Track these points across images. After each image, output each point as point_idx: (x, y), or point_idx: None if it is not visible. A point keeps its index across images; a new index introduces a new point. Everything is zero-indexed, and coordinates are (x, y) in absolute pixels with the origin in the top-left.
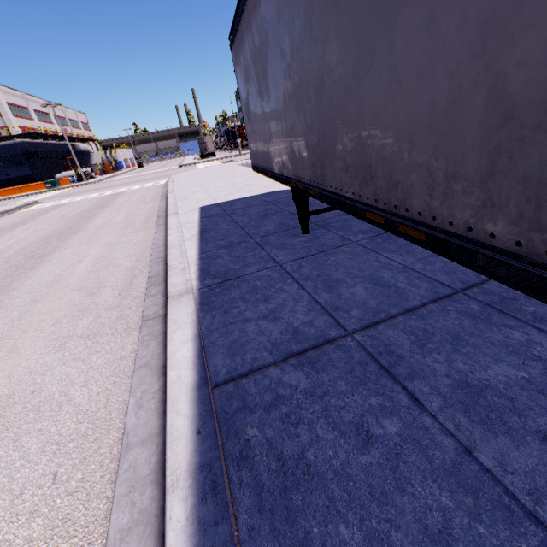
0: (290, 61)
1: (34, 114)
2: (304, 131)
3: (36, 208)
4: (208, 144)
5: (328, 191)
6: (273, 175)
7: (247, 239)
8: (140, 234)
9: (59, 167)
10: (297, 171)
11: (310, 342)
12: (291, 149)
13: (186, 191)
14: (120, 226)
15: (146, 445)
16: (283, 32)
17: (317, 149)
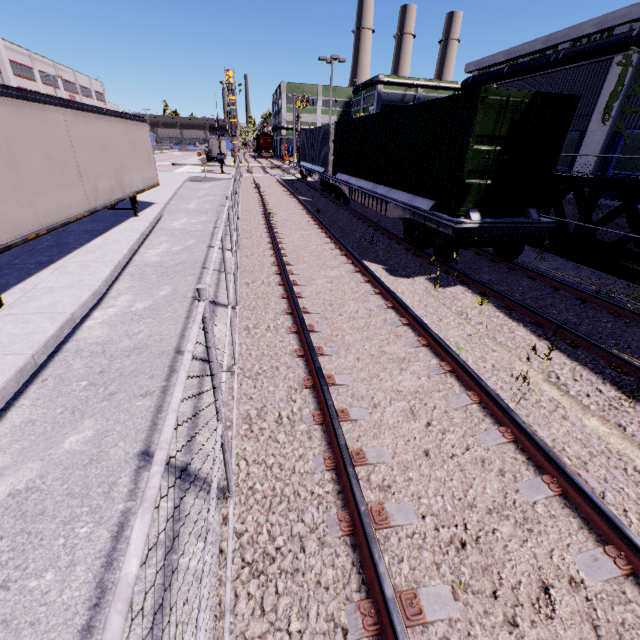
0: None
1: (38, 76)
2: None
3: None
4: (214, 147)
5: None
6: None
7: None
8: None
9: None
10: None
11: None
12: None
13: None
14: None
15: None
16: None
17: None
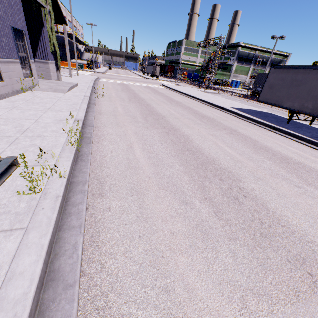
0: (316, 91)
1: (67, 22)
2: (313, 103)
3: (110, 82)
4: (157, 70)
5: (317, 115)
6: (281, 107)
7: (272, 121)
8: (216, 110)
9: (71, 55)
10: (302, 109)
11: (316, 137)
12: (302, 104)
13: (203, 98)
14: (198, 105)
15: (301, 141)
16: (316, 85)
17: (317, 108)
